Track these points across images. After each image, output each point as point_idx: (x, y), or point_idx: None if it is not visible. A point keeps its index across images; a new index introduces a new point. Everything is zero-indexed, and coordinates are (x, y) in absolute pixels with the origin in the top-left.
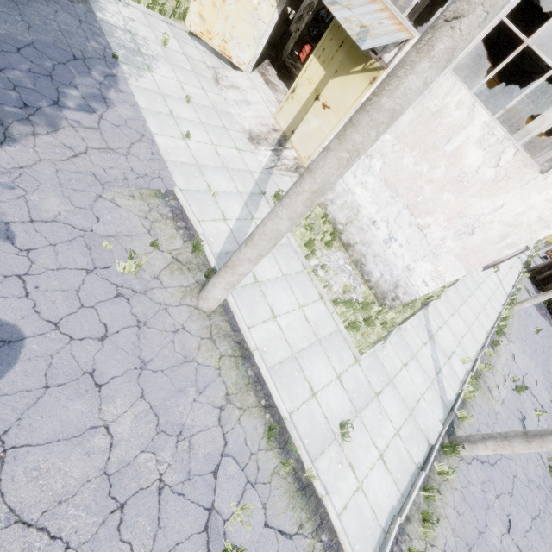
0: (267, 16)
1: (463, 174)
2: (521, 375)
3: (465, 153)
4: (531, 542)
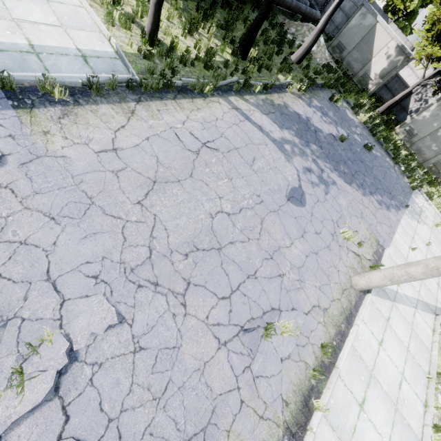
0: None
1: None
2: None
3: None
4: None
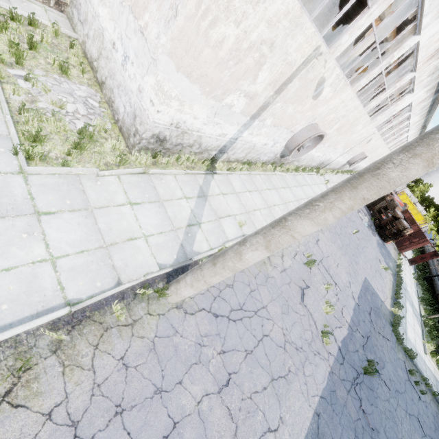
0: None
1: None
2: (321, 256)
3: None
4: (258, 404)
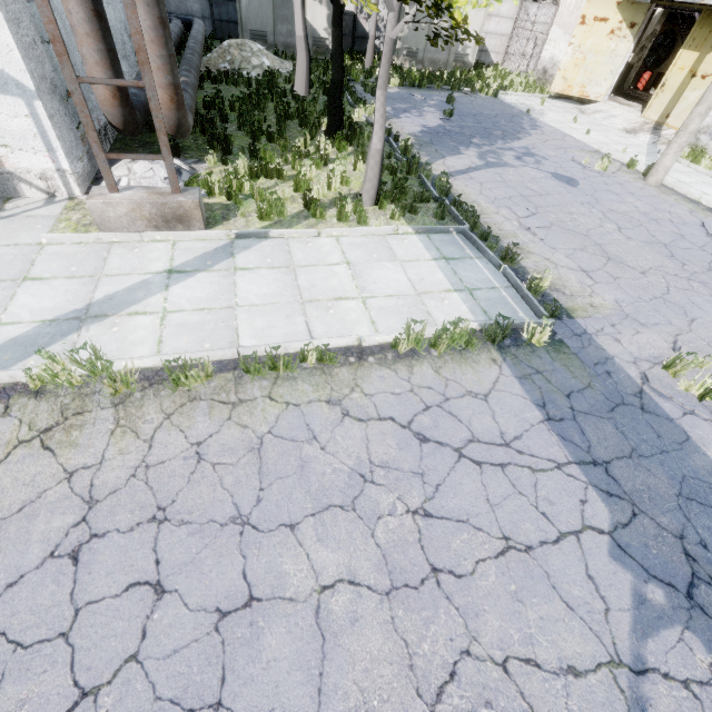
0: (624, 51)
1: None
2: None
3: None
4: None
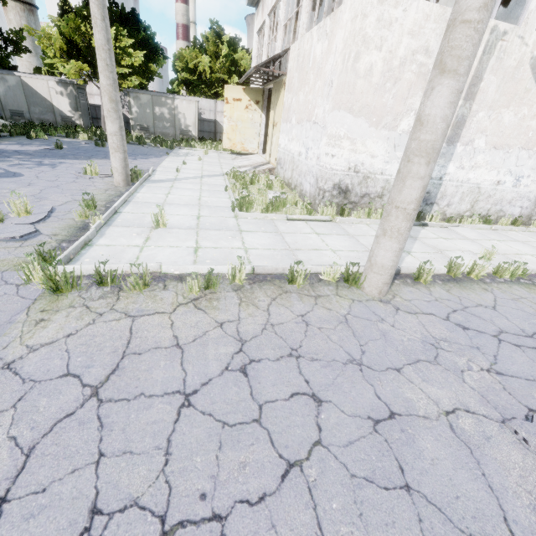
0: (259, 119)
1: (318, 64)
2: None
3: (316, 55)
4: None
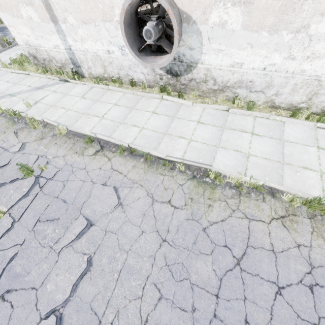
0: None
1: None
2: (72, 200)
3: None
4: None
